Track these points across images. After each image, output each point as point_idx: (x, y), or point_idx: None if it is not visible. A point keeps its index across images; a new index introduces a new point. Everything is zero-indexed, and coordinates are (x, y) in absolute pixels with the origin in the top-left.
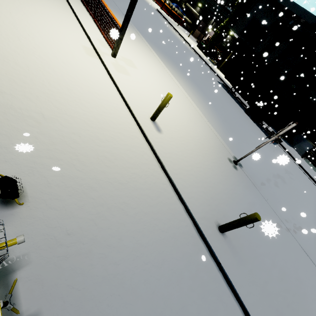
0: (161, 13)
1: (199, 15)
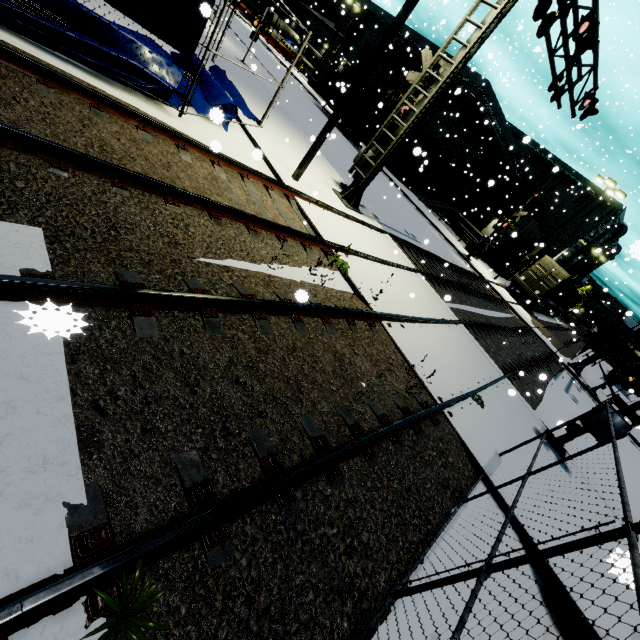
0: (260, 38)
1: (324, 59)
